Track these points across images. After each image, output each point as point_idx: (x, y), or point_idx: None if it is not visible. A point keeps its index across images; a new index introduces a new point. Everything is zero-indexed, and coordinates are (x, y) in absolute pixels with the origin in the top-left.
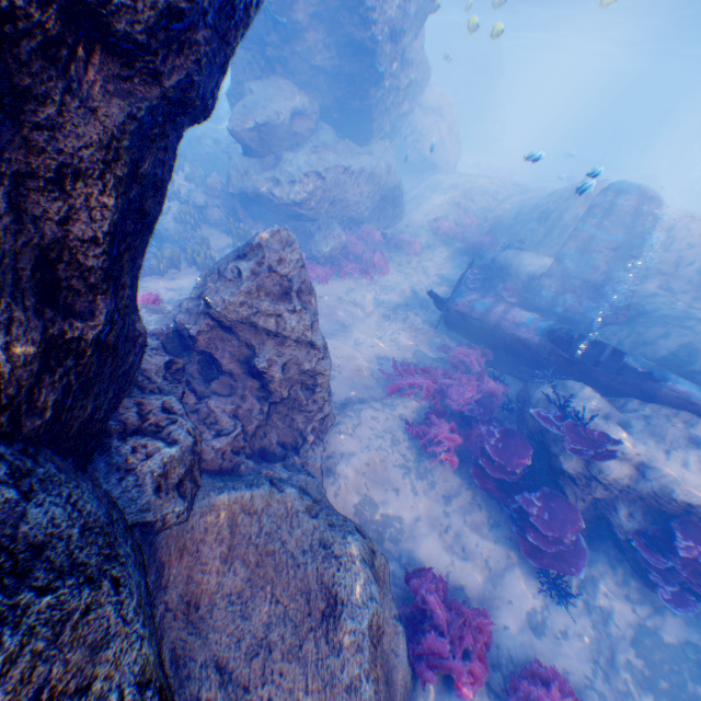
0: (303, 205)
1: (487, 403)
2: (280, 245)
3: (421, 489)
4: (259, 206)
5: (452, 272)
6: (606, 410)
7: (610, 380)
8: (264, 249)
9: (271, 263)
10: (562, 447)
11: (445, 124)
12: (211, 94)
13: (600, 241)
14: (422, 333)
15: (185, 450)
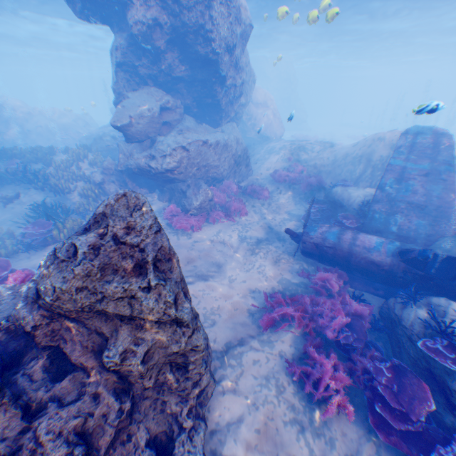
0: (175, 172)
1: (360, 328)
2: (129, 212)
3: (320, 451)
4: (143, 177)
5: (295, 207)
6: None
7: None
8: (109, 218)
9: (117, 233)
10: None
11: (270, 111)
12: None
13: (412, 171)
14: (283, 261)
15: None
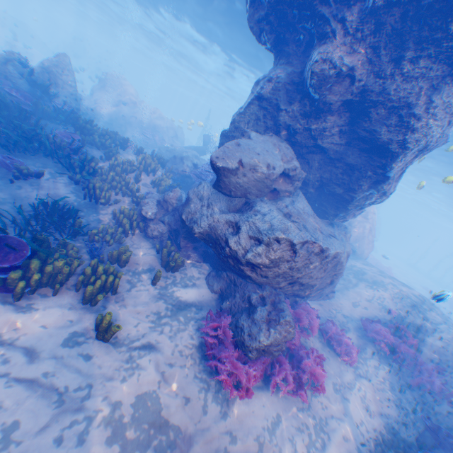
0: (257, 268)
1: None
2: None
3: None
4: None
5: (397, 413)
6: None
7: None
8: None
9: None
10: None
11: (368, 223)
12: None
13: None
14: None
15: None
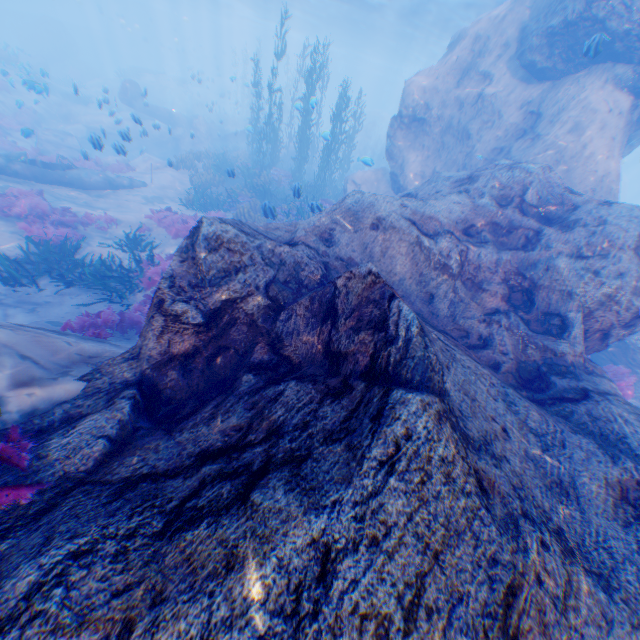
0: None
1: None
2: None
3: None
4: None
5: None
6: None
7: None
8: None
9: None
10: None
11: None
12: None
13: None
14: None
15: None
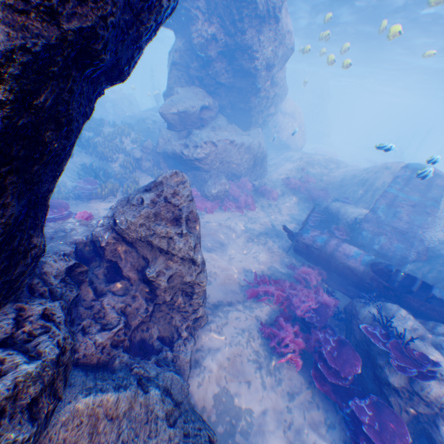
0: (202, 162)
1: (324, 313)
2: (177, 184)
3: (270, 384)
4: (174, 160)
5: (298, 212)
6: (420, 331)
7: (420, 305)
8: (164, 185)
9: (168, 196)
10: (388, 362)
11: (295, 123)
12: (127, 63)
13: (403, 201)
14: (275, 253)
15: (47, 365)
